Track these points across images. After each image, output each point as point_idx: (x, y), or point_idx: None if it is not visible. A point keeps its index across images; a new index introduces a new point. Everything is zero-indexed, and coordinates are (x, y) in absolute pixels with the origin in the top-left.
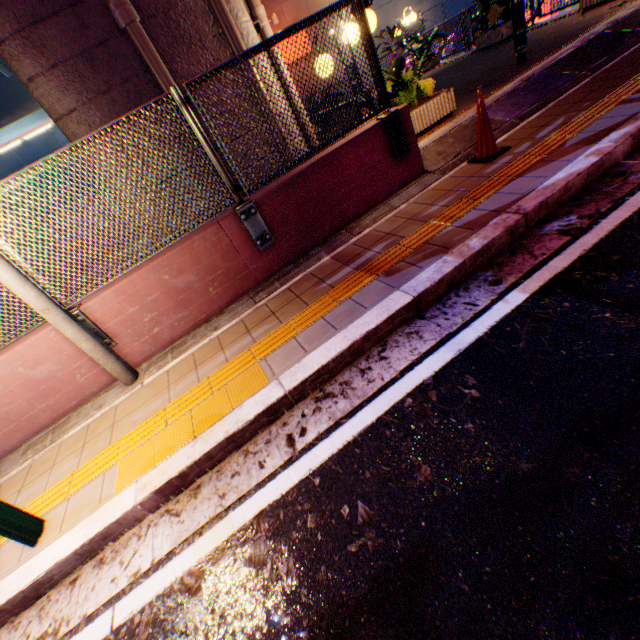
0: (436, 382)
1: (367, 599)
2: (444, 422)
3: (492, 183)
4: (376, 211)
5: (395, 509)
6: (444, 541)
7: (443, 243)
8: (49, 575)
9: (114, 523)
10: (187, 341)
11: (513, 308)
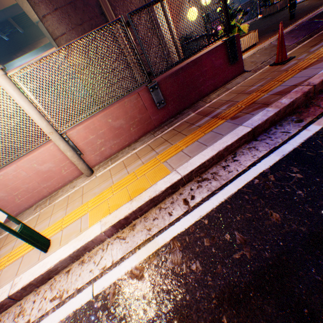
0: (272, 171)
1: (252, 283)
2: (282, 191)
3: (288, 73)
4: (218, 91)
5: (260, 236)
6: (297, 253)
7: (264, 102)
8: (55, 267)
9: (90, 241)
10: (118, 155)
11: (314, 133)
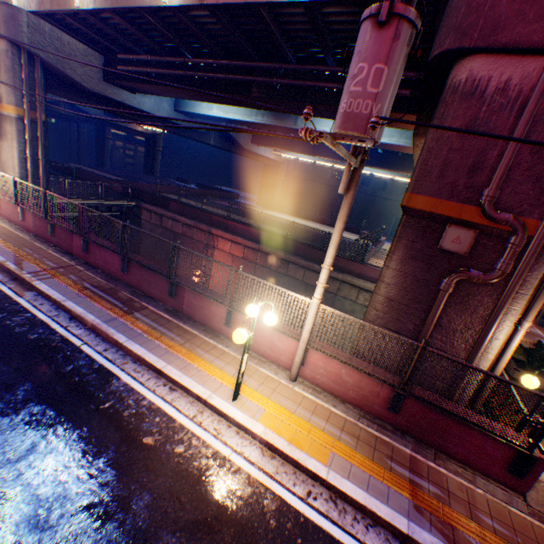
0: None
1: None
2: None
3: None
4: (463, 468)
5: None
6: None
7: (457, 540)
8: (229, 416)
9: (251, 430)
10: (321, 393)
11: None
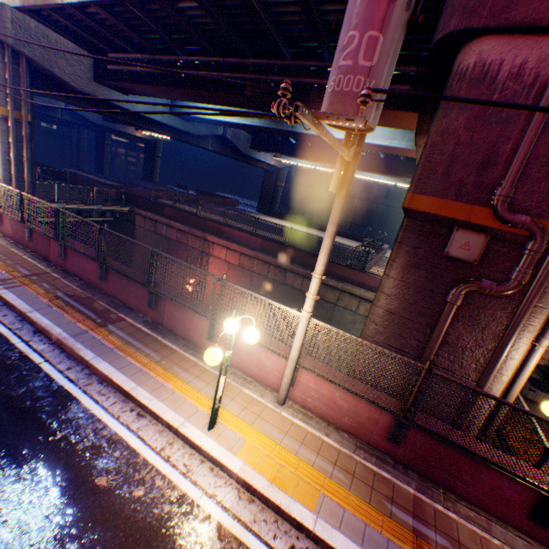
0: None
1: None
2: None
3: None
4: (476, 512)
5: None
6: None
7: None
8: (203, 449)
9: (227, 466)
10: (312, 419)
11: None
